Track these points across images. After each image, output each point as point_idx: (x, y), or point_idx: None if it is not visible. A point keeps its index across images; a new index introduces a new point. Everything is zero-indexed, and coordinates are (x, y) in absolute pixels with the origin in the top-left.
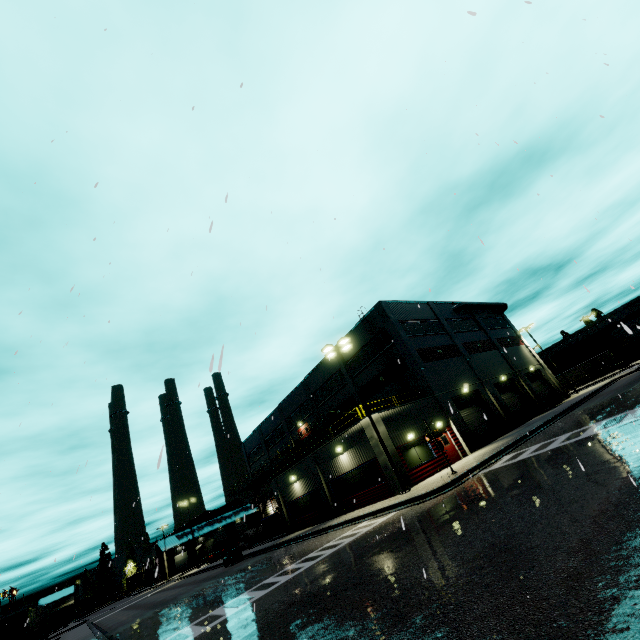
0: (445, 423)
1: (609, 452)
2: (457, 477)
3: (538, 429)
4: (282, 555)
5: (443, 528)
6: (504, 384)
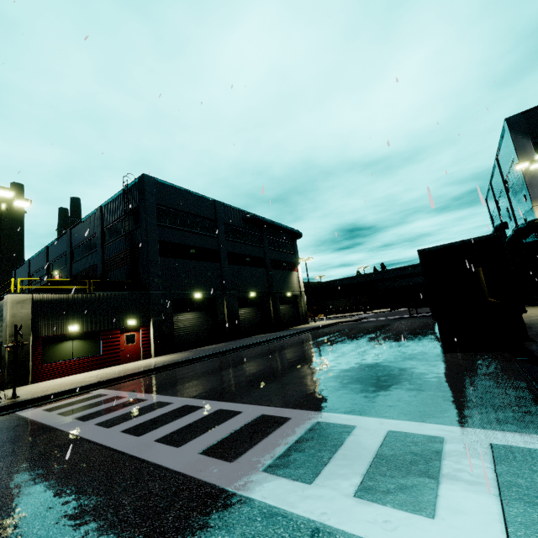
0: (144, 322)
1: None
2: None
3: (205, 357)
4: None
5: None
6: (252, 300)
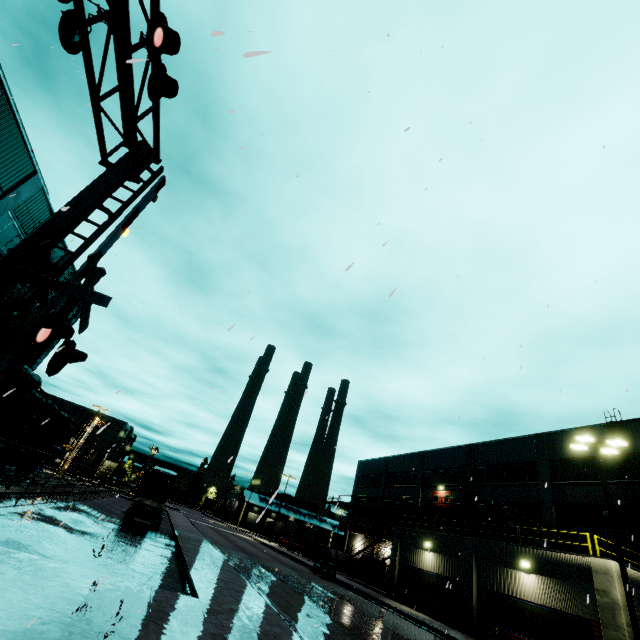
0: None
1: None
2: None
3: None
4: (416, 635)
5: None
6: None
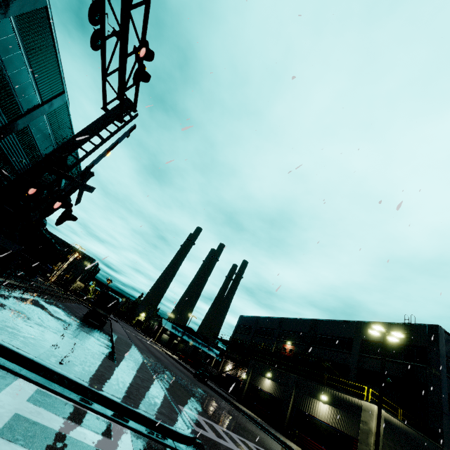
0: None
1: None
2: None
3: None
4: (244, 422)
5: None
6: None
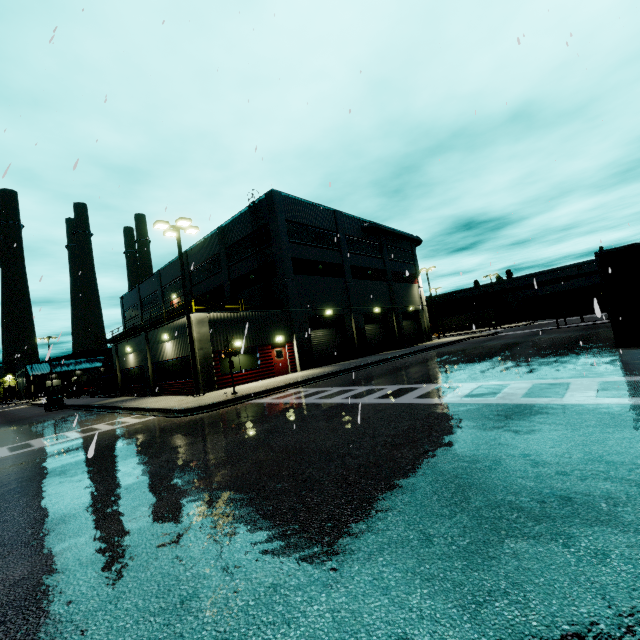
0: (288, 339)
1: (267, 444)
2: (224, 401)
3: (357, 368)
4: (56, 423)
5: (54, 480)
6: (376, 316)
